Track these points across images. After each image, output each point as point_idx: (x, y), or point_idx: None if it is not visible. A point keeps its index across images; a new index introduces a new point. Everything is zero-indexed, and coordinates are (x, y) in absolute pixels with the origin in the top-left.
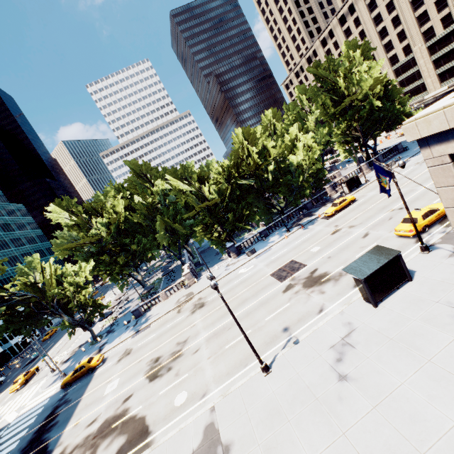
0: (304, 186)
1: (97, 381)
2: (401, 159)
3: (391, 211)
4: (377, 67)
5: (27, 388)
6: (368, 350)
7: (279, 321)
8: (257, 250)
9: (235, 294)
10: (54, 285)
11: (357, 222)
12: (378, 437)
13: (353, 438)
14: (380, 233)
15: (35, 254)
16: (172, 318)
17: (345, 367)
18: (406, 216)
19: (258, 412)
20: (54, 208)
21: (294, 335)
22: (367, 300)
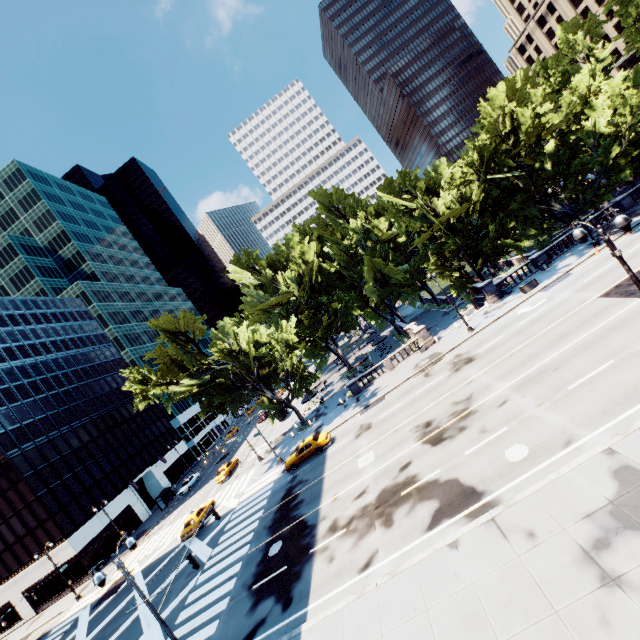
0: (618, 166)
1: (337, 459)
2: None
3: None
4: None
5: (234, 478)
6: None
7: None
8: (537, 282)
9: (533, 334)
10: (252, 353)
11: None
12: None
13: None
14: None
15: (225, 319)
16: (420, 384)
17: None
18: None
19: None
20: (233, 267)
21: None
22: None
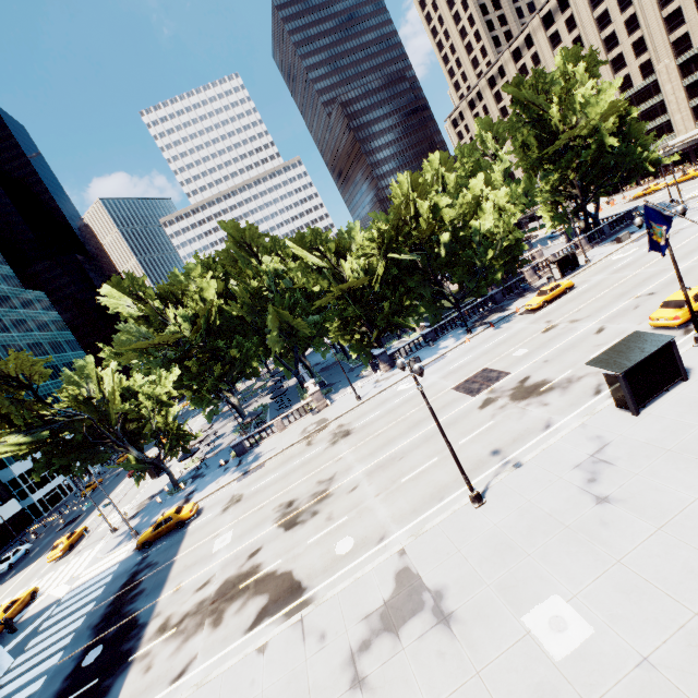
0: (494, 266)
1: (195, 538)
2: (639, 230)
3: (635, 298)
4: (609, 88)
5: (75, 555)
6: (635, 465)
7: (483, 443)
8: (422, 359)
9: (400, 415)
10: (118, 403)
11: (582, 315)
12: (672, 560)
13: (634, 564)
14: (623, 326)
15: (87, 356)
16: (301, 453)
17: (604, 487)
18: (668, 298)
19: (477, 549)
20: (111, 290)
21: (510, 458)
22: (622, 406)
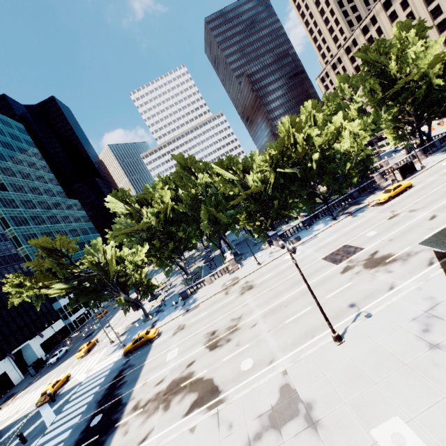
0: (351, 174)
1: (156, 350)
2: None
3: None
4: (435, 45)
5: (90, 355)
6: None
7: (343, 298)
8: (301, 238)
9: (286, 276)
10: (114, 265)
11: (418, 206)
12: None
13: None
14: None
15: (98, 238)
16: (221, 299)
17: (435, 336)
18: None
19: (337, 376)
20: (111, 198)
21: (363, 310)
22: None
